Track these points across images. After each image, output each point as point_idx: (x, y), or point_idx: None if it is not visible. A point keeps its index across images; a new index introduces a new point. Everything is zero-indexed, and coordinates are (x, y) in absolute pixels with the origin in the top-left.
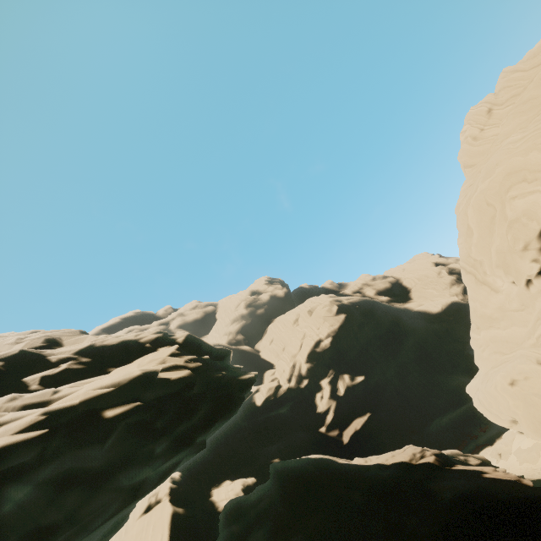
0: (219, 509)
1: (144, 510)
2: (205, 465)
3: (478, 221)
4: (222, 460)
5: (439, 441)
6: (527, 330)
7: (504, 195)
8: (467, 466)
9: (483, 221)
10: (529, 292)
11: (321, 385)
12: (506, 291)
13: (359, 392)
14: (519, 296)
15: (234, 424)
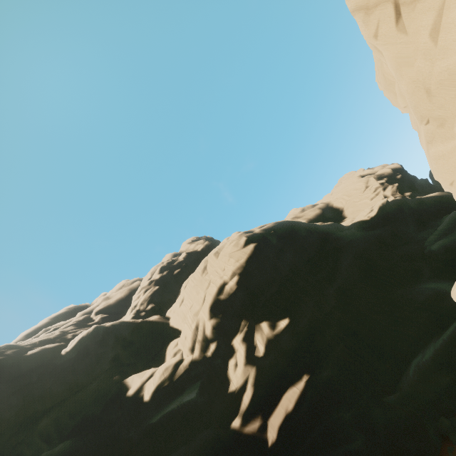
0: None
1: None
2: None
3: None
4: None
5: (431, 397)
6: None
7: None
8: None
9: None
10: None
11: (233, 345)
12: None
13: (288, 344)
14: None
15: (111, 441)
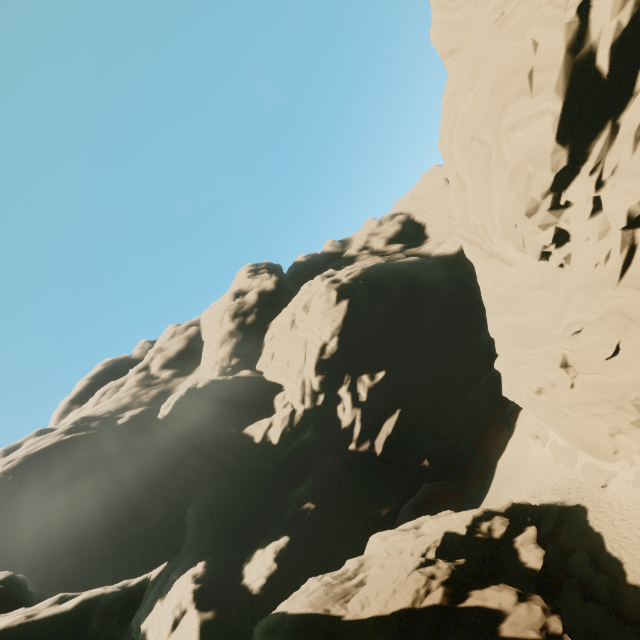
0: (254, 592)
1: (171, 627)
2: (231, 539)
3: (468, 166)
4: (249, 524)
5: (478, 411)
6: (552, 316)
7: (497, 123)
8: (490, 544)
9: (476, 167)
10: (550, 266)
11: (340, 395)
12: (522, 263)
13: (384, 389)
14: (538, 269)
15: (255, 473)
